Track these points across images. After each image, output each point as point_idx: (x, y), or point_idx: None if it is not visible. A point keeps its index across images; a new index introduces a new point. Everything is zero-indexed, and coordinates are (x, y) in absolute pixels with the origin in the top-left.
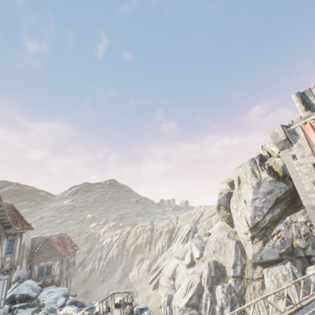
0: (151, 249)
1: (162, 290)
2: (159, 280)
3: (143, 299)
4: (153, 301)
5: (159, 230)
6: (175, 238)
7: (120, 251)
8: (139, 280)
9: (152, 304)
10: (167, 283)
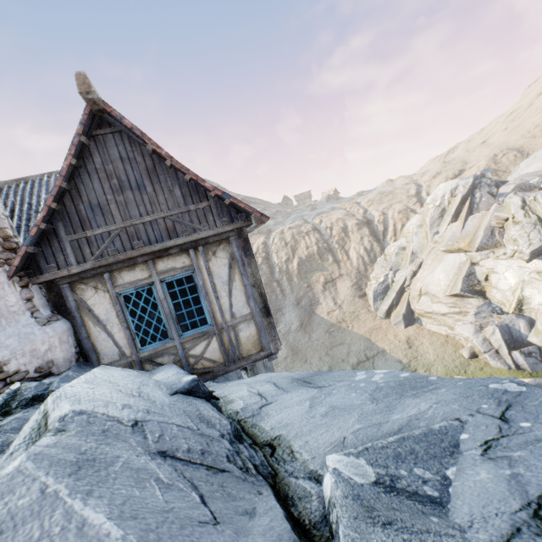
0: (340, 260)
1: (439, 323)
2: (414, 306)
3: (398, 347)
4: (434, 349)
5: (337, 226)
6: (391, 231)
7: (270, 277)
8: (350, 317)
9: (437, 354)
10: (452, 307)
